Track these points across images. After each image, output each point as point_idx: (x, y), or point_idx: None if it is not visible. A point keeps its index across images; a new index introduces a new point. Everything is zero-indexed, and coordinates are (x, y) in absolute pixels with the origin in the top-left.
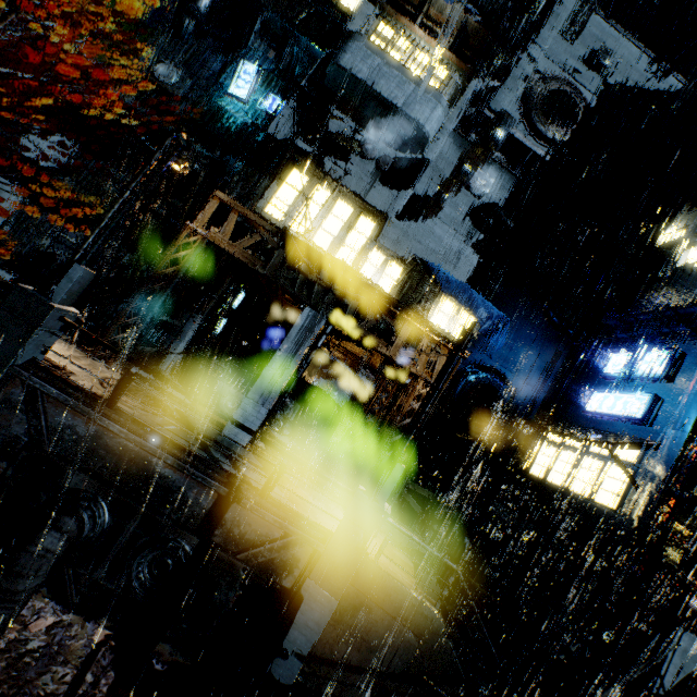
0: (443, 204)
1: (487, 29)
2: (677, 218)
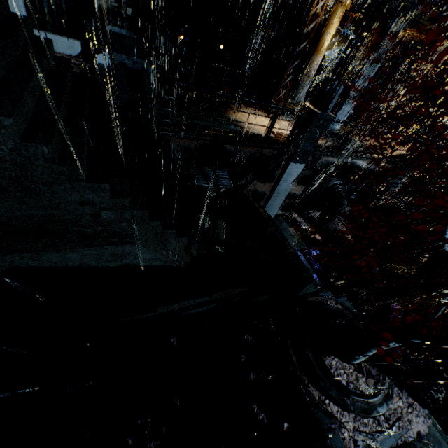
0: None
1: None
2: None
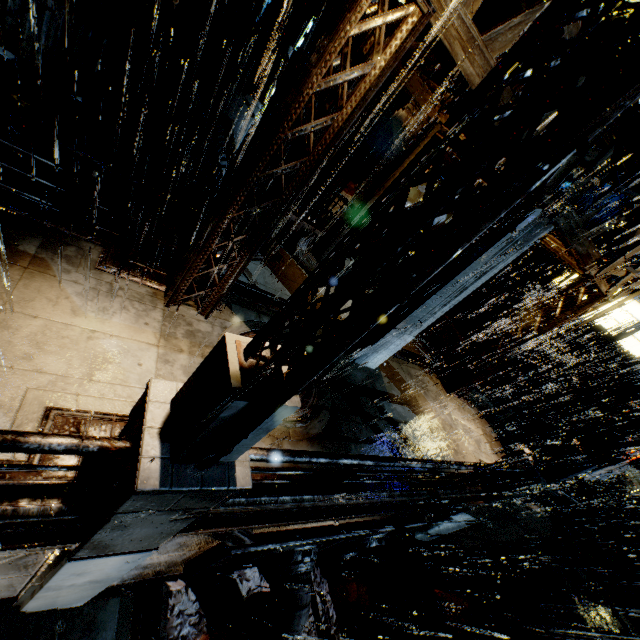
0: None
1: None
2: None
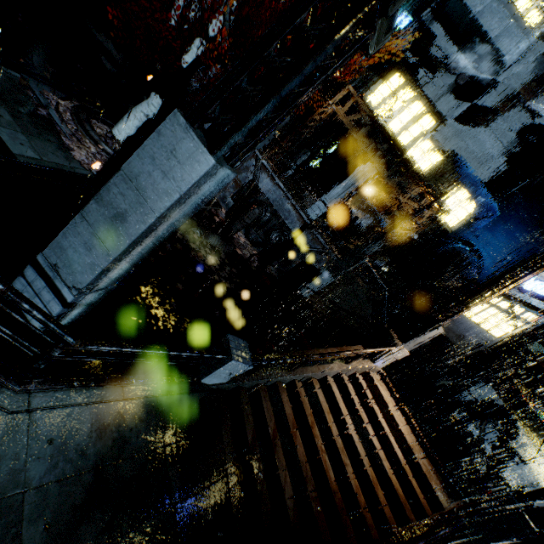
0: (496, 118)
1: None
2: None
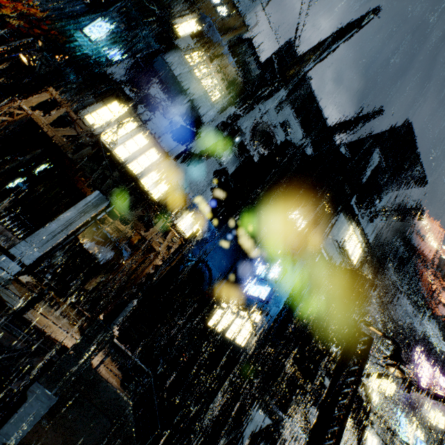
0: (201, 161)
1: (244, 87)
2: (298, 209)
